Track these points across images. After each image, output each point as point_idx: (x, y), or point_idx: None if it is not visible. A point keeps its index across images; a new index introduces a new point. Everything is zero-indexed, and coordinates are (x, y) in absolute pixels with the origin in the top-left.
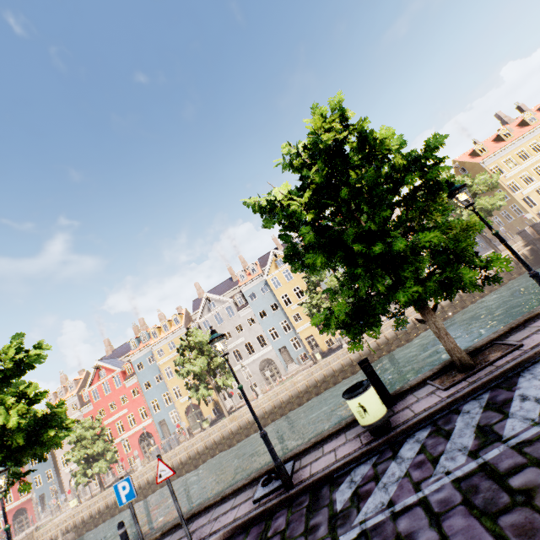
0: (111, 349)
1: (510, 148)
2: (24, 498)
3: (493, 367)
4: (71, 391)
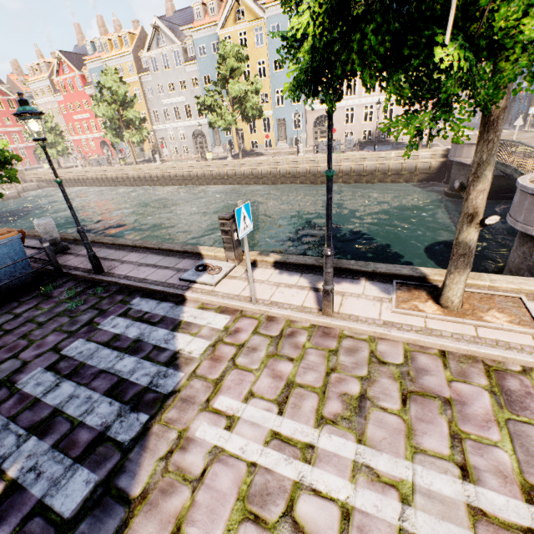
0: (83, 40)
1: None
2: None
3: None
4: (44, 73)
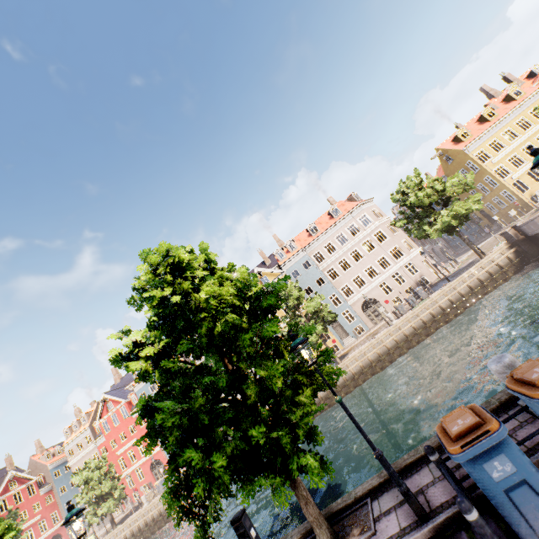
0: (119, 377)
1: (494, 129)
2: (57, 525)
3: None
4: (84, 425)
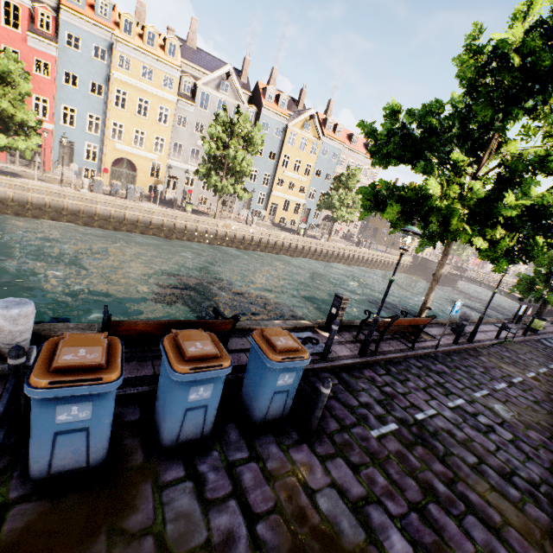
0: None
1: None
2: None
3: (546, 331)
4: None
